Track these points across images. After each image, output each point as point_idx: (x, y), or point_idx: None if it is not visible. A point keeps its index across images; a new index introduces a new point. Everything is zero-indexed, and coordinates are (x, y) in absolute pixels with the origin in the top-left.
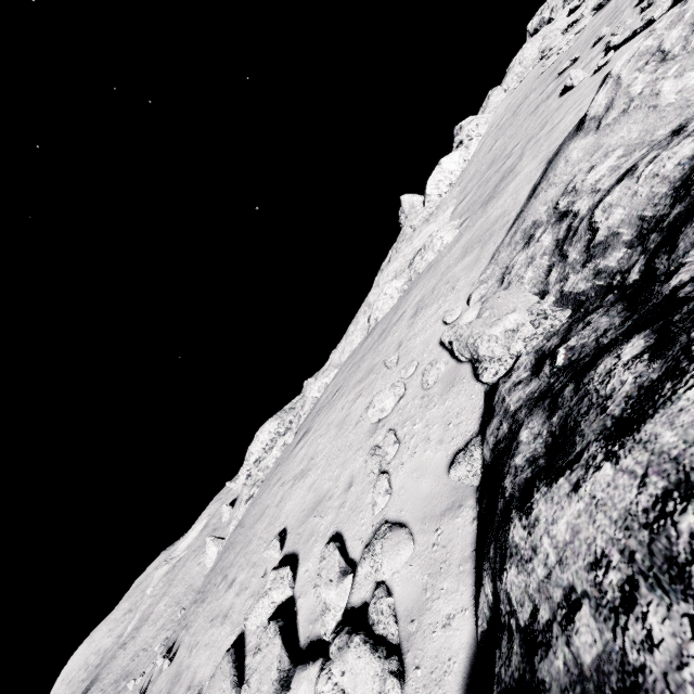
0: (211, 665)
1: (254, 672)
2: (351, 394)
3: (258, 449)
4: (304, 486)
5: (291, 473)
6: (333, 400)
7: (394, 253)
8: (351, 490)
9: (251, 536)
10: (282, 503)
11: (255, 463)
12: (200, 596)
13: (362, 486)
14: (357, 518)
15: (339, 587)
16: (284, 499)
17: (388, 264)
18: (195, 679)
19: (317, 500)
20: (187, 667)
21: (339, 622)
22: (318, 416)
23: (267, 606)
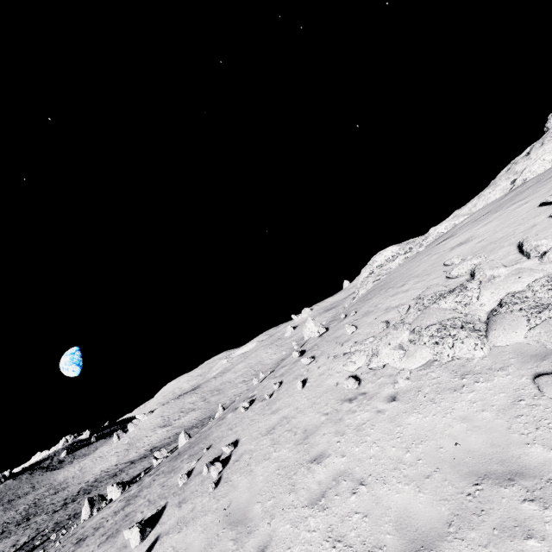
0: (406, 300)
1: (482, 267)
2: (512, 207)
3: (381, 259)
4: (468, 245)
5: (444, 248)
6: (482, 218)
7: (537, 146)
8: (536, 227)
9: (410, 273)
10: (442, 256)
11: (377, 267)
12: (359, 303)
13: (548, 223)
14: (547, 232)
15: (549, 239)
16: (444, 255)
17: (525, 156)
18: (391, 306)
19: (491, 242)
20: (376, 308)
21: (546, 252)
22: (462, 229)
23: (469, 265)
